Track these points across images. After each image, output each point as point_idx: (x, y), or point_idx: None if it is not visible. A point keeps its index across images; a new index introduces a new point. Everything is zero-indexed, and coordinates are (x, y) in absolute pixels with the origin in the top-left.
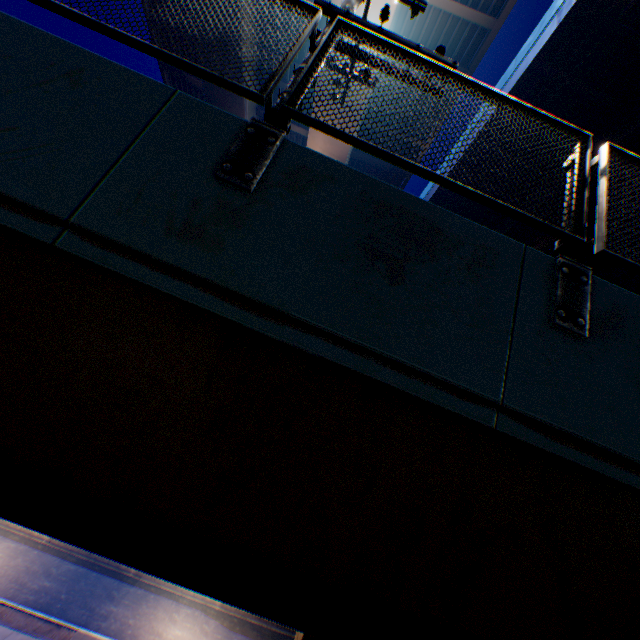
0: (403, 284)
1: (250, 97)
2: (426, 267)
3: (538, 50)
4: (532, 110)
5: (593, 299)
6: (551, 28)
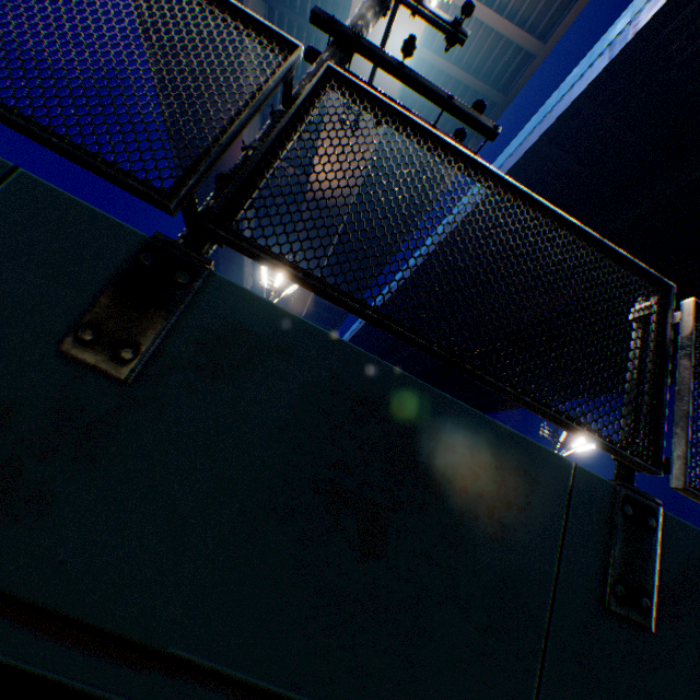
0: (384, 557)
1: (149, 200)
2: (425, 518)
3: (584, 86)
4: (600, 241)
5: (661, 552)
6: (601, 63)
